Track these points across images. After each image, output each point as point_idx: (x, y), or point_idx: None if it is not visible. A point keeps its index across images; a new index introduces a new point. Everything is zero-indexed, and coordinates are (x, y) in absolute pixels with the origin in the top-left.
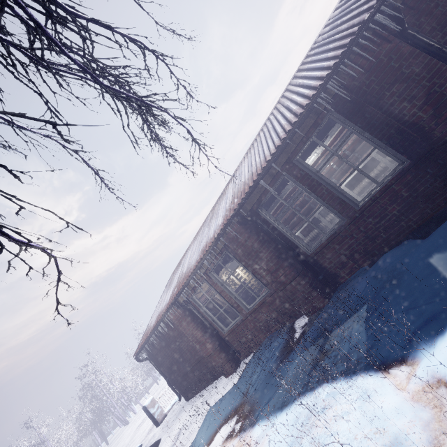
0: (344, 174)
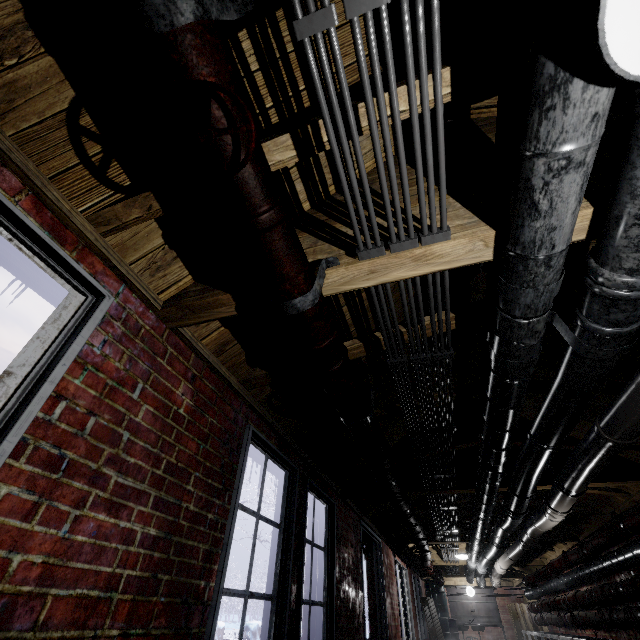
0: (587, 627)
